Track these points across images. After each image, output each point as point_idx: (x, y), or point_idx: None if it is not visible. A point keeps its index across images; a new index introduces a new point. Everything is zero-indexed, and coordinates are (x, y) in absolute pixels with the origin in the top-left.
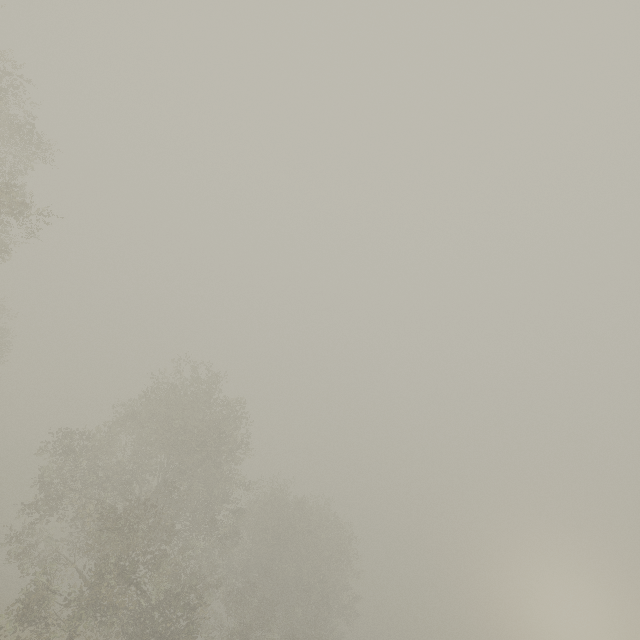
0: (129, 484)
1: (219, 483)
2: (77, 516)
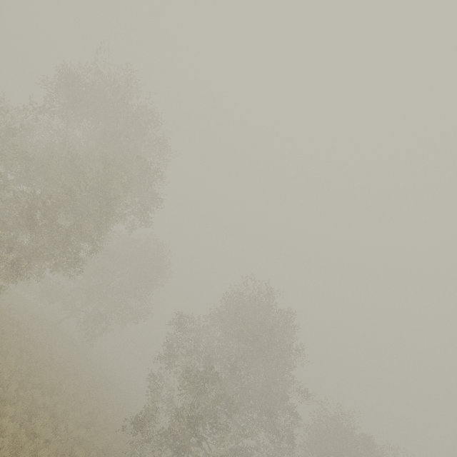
0: (209, 359)
1: (275, 382)
2: (181, 373)
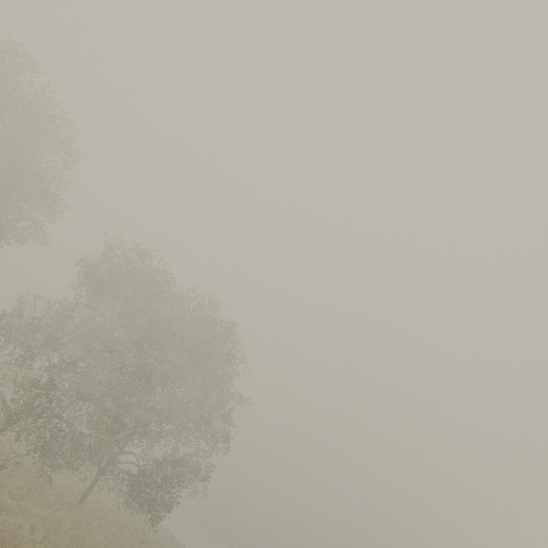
0: None
1: None
2: None
